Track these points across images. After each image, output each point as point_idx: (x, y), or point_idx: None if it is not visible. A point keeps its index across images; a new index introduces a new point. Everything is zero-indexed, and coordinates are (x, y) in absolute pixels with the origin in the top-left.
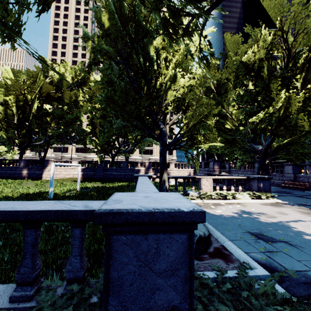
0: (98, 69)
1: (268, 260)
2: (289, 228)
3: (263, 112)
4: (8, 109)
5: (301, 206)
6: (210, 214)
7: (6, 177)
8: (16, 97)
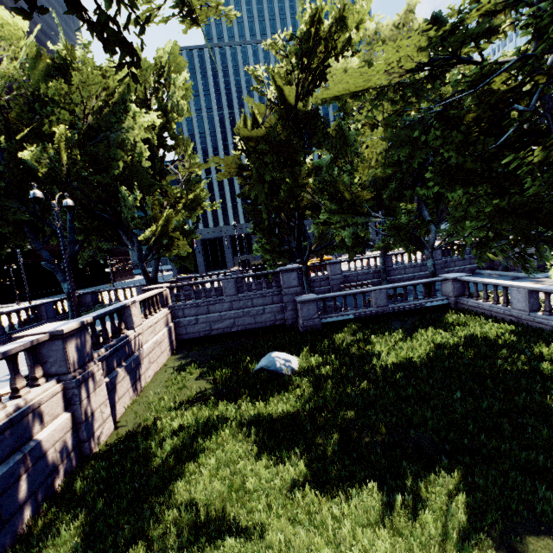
0: None
1: None
2: None
3: None
4: None
5: None
6: None
7: None
8: None
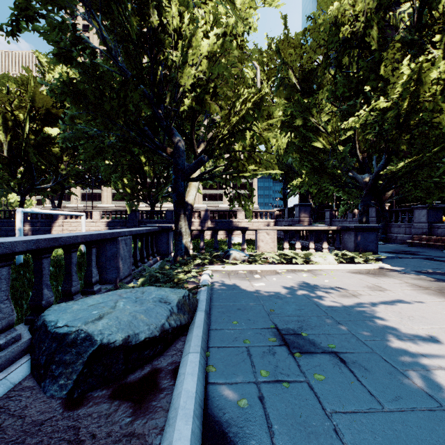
0: (36, 28)
1: (248, 410)
2: (368, 320)
3: (366, 109)
4: None
5: (421, 276)
6: (238, 289)
7: (1, 235)
8: (3, 117)
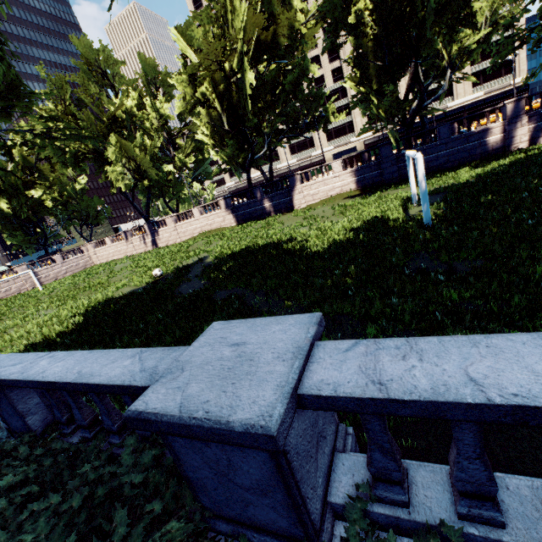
0: None
1: None
2: None
3: None
4: (210, 110)
5: None
6: None
7: (247, 219)
8: (211, 81)
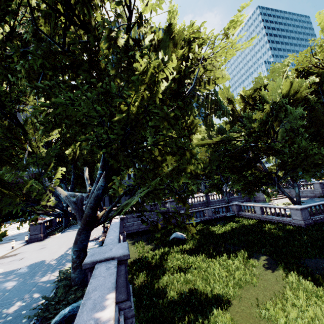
0: None
1: None
2: None
3: None
4: None
5: None
6: None
7: None
8: None
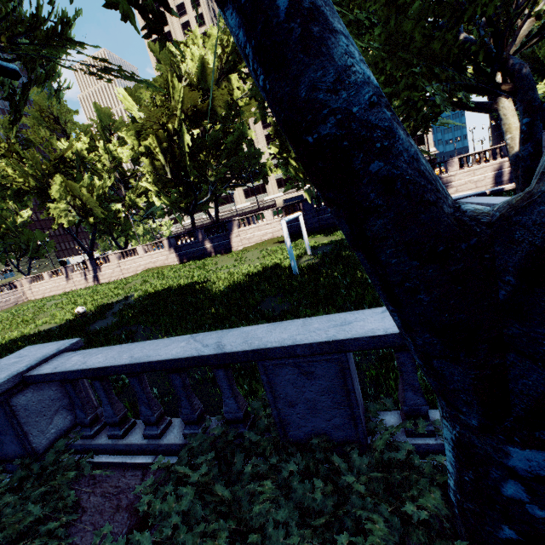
0: None
1: None
2: None
3: None
4: (154, 160)
5: None
6: None
7: (189, 258)
8: (155, 137)
